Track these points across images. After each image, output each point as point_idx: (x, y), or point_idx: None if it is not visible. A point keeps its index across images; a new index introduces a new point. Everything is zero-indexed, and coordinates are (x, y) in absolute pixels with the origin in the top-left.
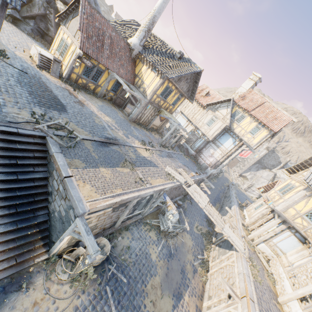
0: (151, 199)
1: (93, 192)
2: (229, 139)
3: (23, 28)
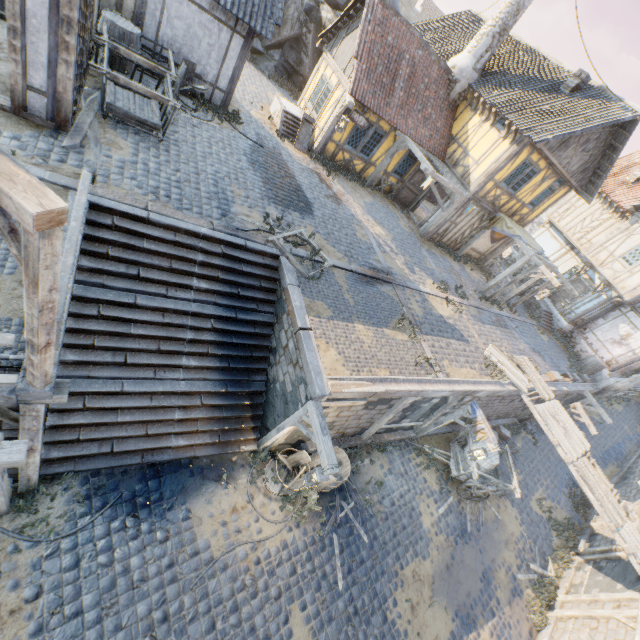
0: (442, 406)
1: (340, 365)
2: None
3: (264, 66)
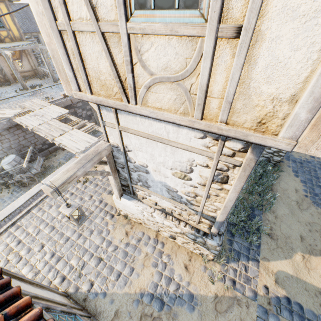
0: None
1: None
2: None
3: None
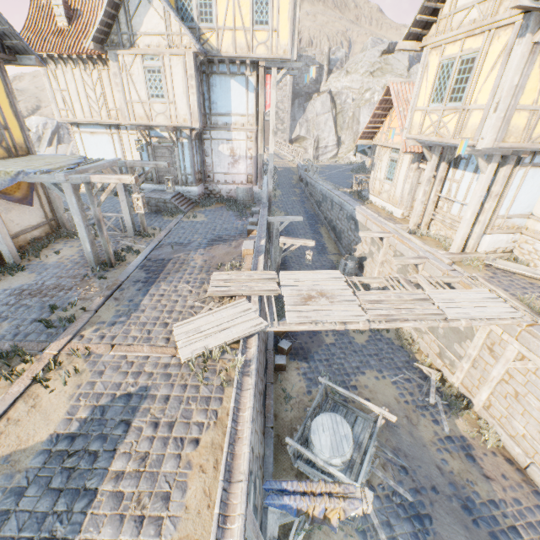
0: (247, 536)
1: None
2: (232, 87)
3: None
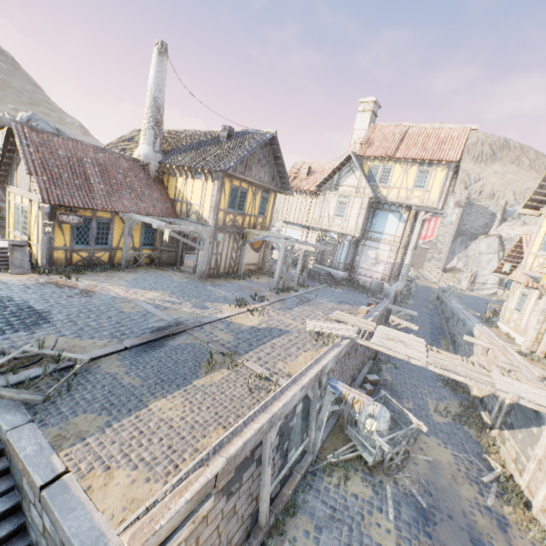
0: (310, 406)
1: (140, 485)
2: (389, 218)
3: None
